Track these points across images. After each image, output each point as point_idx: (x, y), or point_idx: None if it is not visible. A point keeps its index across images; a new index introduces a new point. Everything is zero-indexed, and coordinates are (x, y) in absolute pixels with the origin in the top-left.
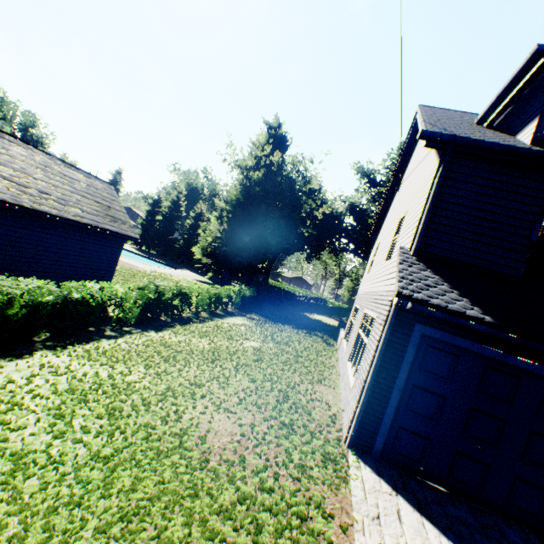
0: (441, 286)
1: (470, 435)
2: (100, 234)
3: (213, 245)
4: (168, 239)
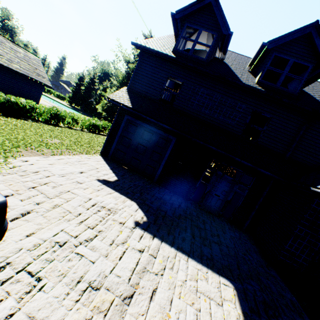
0: (125, 98)
1: (137, 152)
2: (30, 80)
3: (108, 105)
4: (87, 101)
